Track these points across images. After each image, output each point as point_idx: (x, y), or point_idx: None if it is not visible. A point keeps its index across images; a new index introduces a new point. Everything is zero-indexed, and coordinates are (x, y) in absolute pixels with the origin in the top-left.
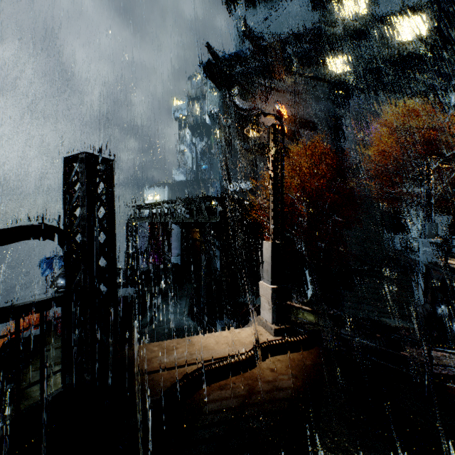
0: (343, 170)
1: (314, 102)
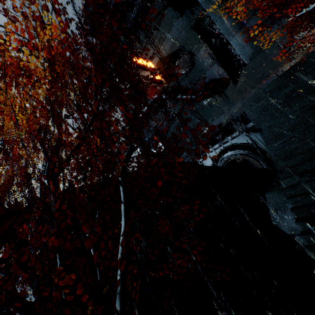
0: (240, 66)
1: (168, 32)
